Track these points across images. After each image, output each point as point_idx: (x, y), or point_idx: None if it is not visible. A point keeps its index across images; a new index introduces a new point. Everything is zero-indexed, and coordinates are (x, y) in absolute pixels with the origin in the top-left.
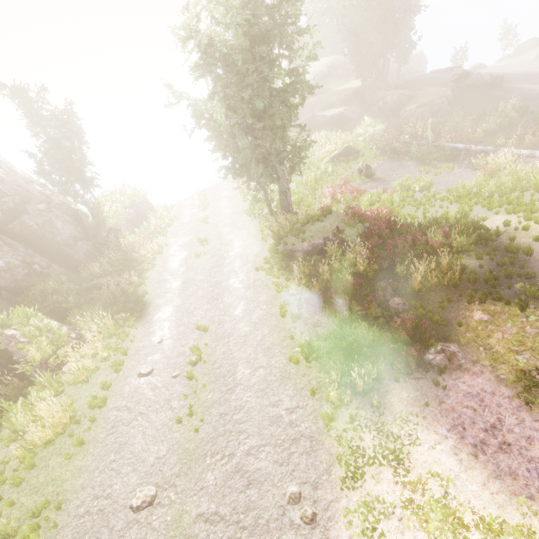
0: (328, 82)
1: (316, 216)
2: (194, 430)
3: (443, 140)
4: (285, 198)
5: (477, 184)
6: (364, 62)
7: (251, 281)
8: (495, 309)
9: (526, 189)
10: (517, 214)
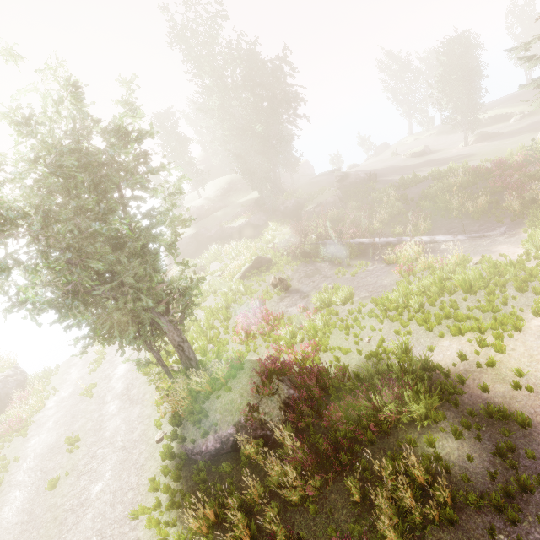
0: (230, 196)
1: (222, 380)
2: None
3: (347, 236)
4: (181, 352)
5: (400, 294)
6: (256, 178)
7: None
8: None
9: (454, 291)
10: (465, 334)
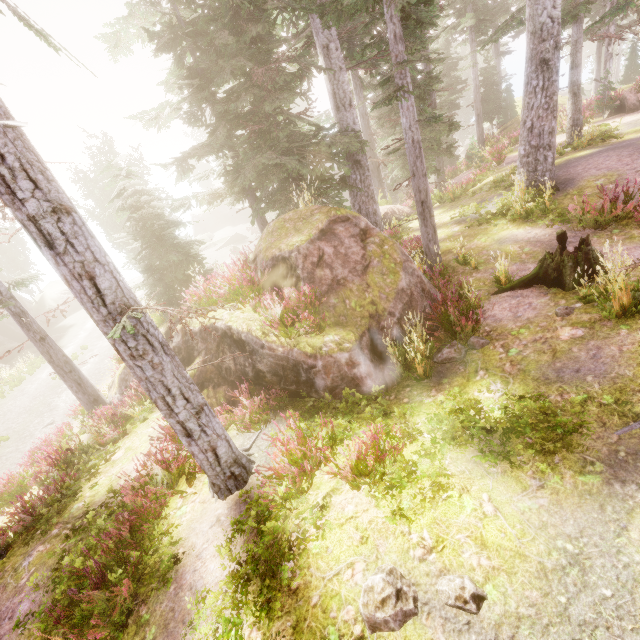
0: None
1: None
2: (59, 379)
3: None
4: None
5: None
6: None
7: None
8: None
9: None
10: None
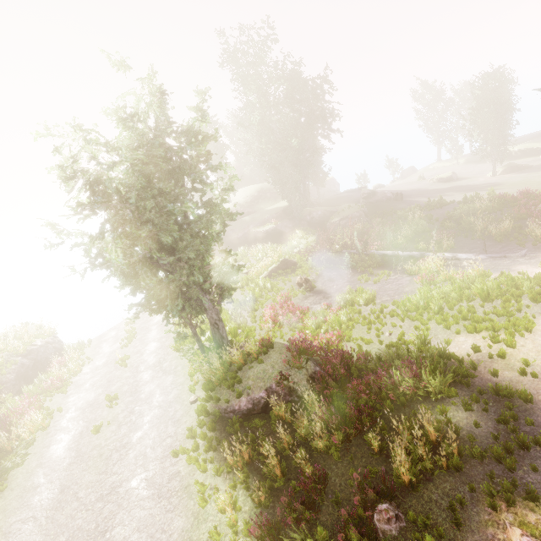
0: (259, 203)
1: (254, 354)
2: None
3: (371, 247)
4: (216, 330)
5: (422, 297)
6: (287, 188)
7: (165, 479)
8: (537, 521)
9: (472, 298)
10: (480, 332)
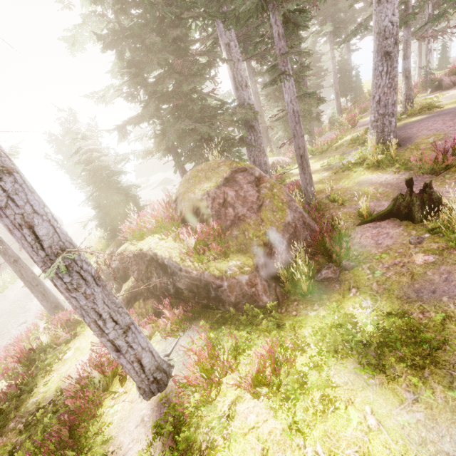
0: None
1: None
2: None
3: None
4: None
5: None
6: None
7: (84, 244)
8: None
9: None
10: None
